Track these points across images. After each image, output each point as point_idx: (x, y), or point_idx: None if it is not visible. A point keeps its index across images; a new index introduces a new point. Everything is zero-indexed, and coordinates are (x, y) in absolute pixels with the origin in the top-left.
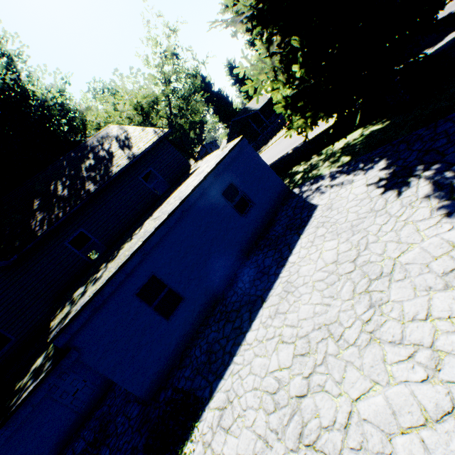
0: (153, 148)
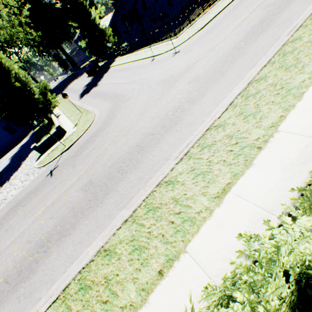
0: None
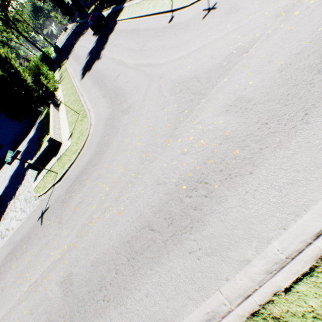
0: None
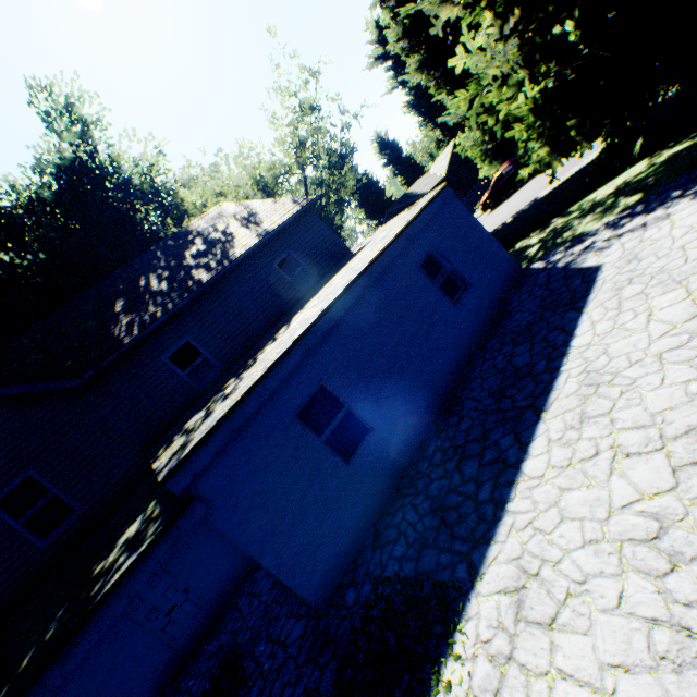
0: (293, 222)
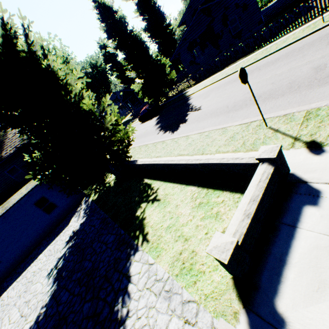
0: (16, 152)
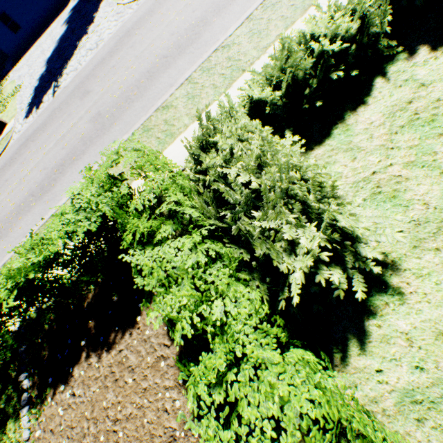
0: None
